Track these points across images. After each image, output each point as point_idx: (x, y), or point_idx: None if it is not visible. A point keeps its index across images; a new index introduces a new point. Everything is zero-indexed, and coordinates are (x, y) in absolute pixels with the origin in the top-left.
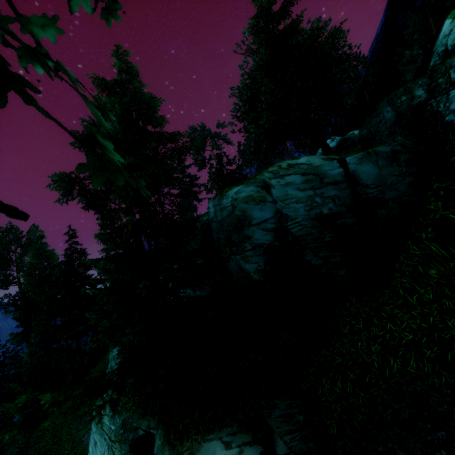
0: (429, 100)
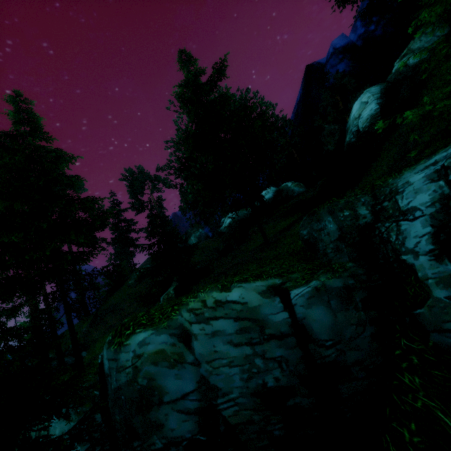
0: (377, 223)
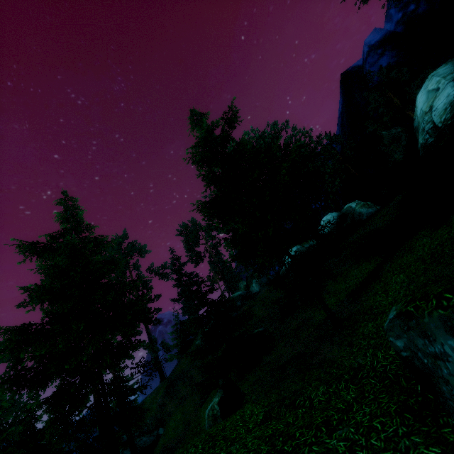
0: None
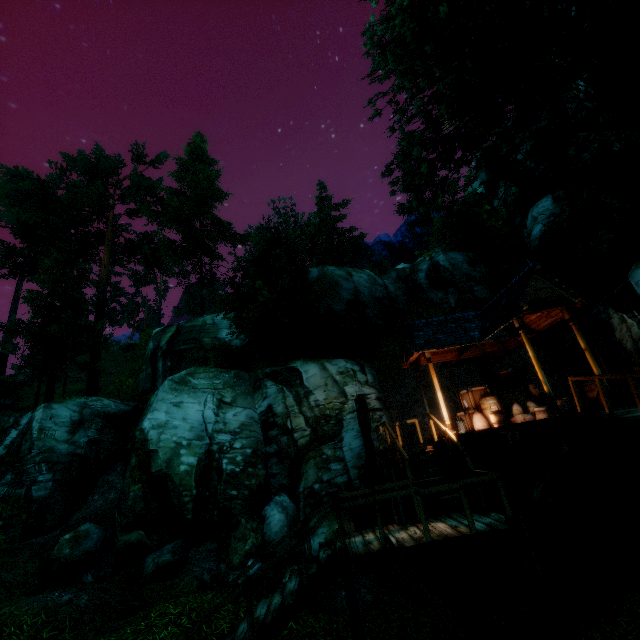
0: (411, 274)
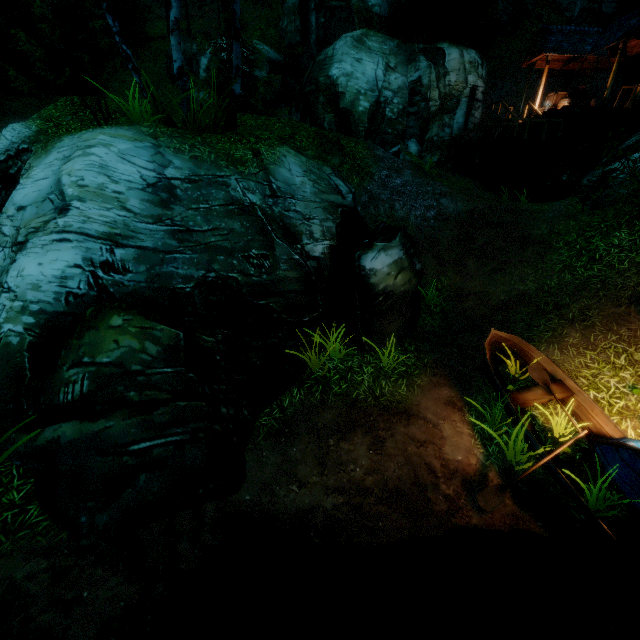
0: None
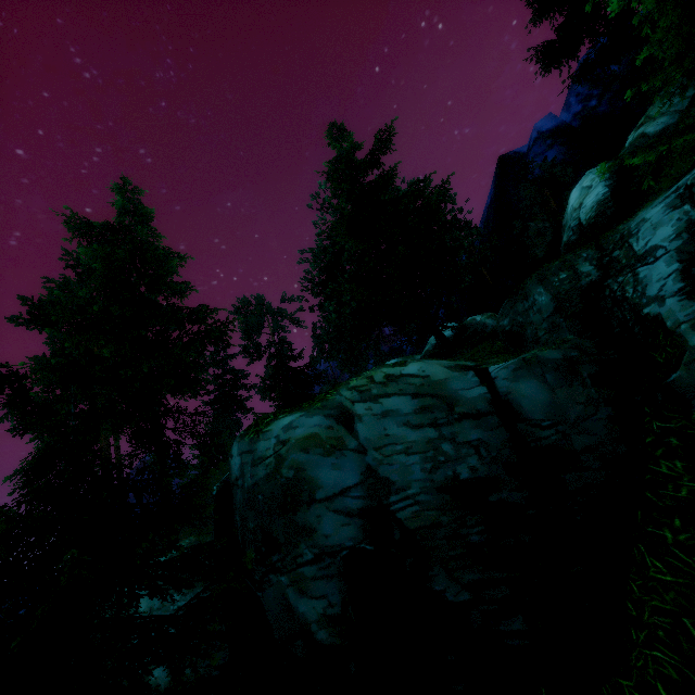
0: (606, 280)
